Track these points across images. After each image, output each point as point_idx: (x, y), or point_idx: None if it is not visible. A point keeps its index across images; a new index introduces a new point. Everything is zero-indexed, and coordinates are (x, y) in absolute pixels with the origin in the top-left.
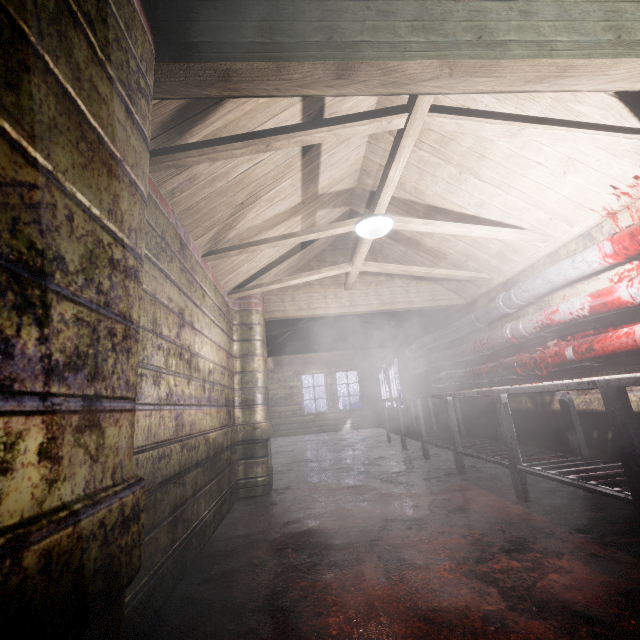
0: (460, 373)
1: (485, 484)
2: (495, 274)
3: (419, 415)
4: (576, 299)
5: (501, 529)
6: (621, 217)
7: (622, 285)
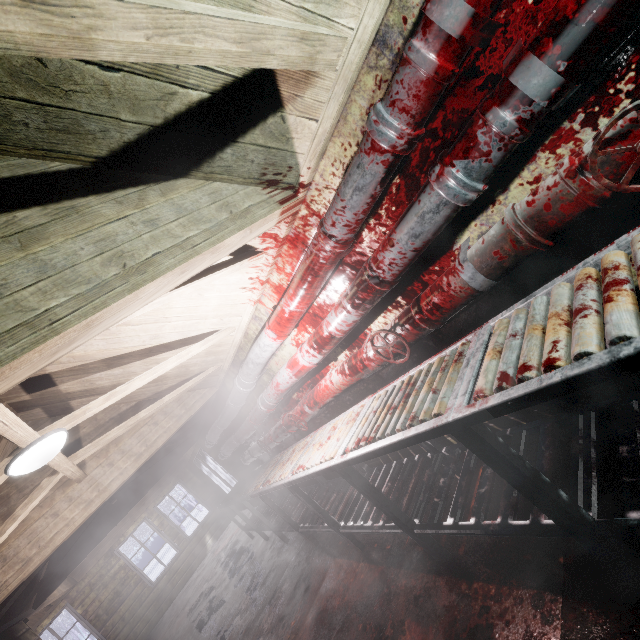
0: (258, 447)
1: (334, 547)
2: (220, 363)
3: (254, 513)
4: (283, 371)
5: (363, 626)
6: (265, 301)
7: (299, 356)
